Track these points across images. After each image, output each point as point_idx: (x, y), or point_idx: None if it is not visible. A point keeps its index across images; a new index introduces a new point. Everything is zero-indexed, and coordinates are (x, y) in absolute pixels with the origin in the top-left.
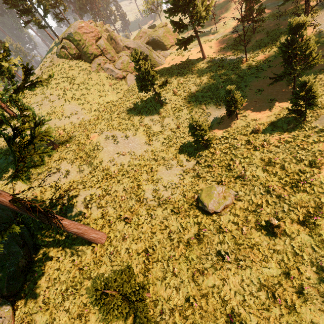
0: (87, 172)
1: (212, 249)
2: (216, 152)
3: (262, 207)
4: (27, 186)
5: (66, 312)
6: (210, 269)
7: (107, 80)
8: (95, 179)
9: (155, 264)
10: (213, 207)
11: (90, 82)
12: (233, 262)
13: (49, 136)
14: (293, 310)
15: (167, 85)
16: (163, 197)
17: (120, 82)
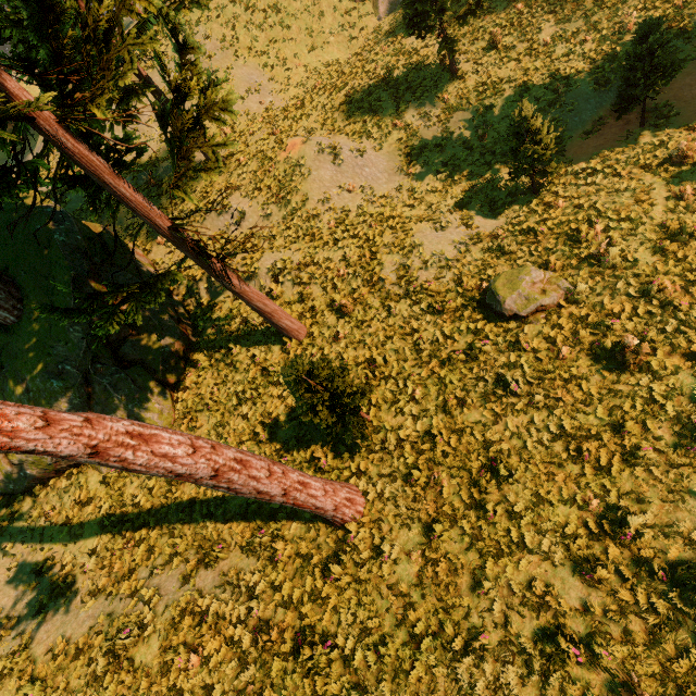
0: (277, 219)
1: (491, 374)
2: (558, 203)
3: (619, 320)
4: None
5: (243, 418)
6: (479, 400)
7: (329, 1)
8: (292, 234)
9: (384, 382)
10: (514, 306)
11: (292, 5)
12: (523, 396)
13: (230, 112)
14: (606, 473)
15: (480, 19)
16: (417, 282)
17: (361, 7)
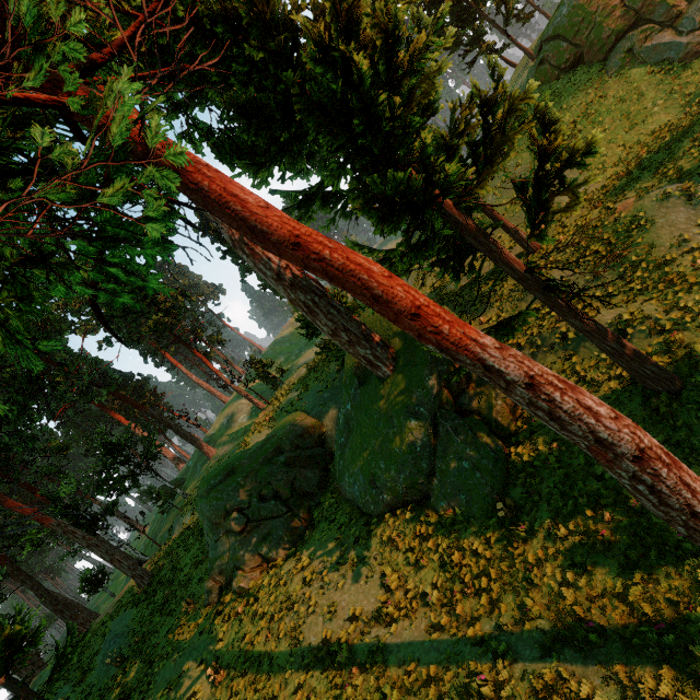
0: (611, 277)
1: None
2: None
3: None
4: (494, 312)
5: (595, 479)
6: None
7: (649, 80)
8: (635, 286)
9: None
10: None
11: (603, 104)
12: None
13: (593, 153)
14: None
15: None
16: None
17: (695, 64)
